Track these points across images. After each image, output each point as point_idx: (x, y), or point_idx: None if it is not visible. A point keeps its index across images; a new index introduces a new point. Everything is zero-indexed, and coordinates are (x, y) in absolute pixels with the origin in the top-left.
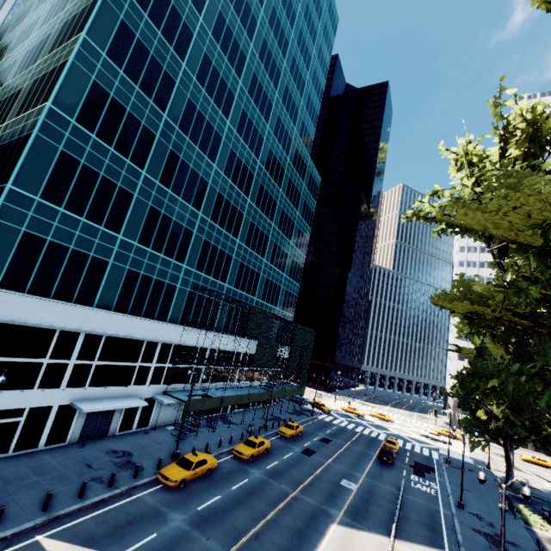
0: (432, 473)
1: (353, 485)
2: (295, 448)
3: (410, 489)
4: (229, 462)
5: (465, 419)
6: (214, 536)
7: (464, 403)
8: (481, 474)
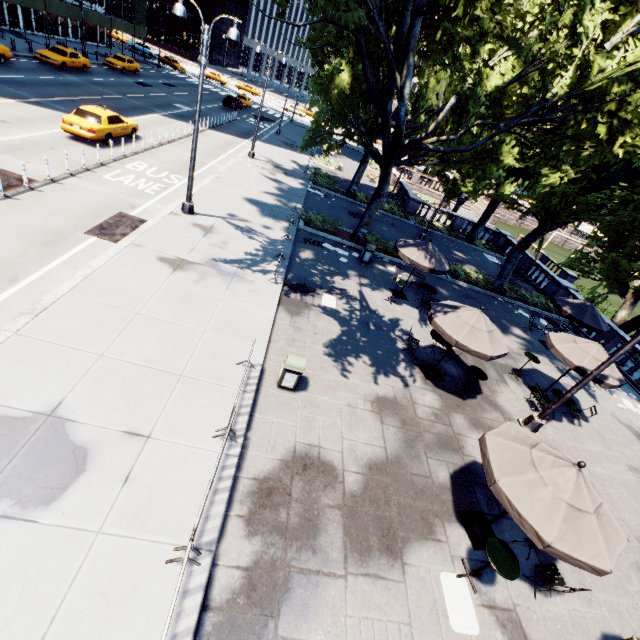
0: (272, 123)
1: (187, 108)
2: (128, 80)
3: (243, 122)
4: (33, 65)
5: (312, 77)
6: (24, 91)
7: (313, 56)
8: (258, 49)
